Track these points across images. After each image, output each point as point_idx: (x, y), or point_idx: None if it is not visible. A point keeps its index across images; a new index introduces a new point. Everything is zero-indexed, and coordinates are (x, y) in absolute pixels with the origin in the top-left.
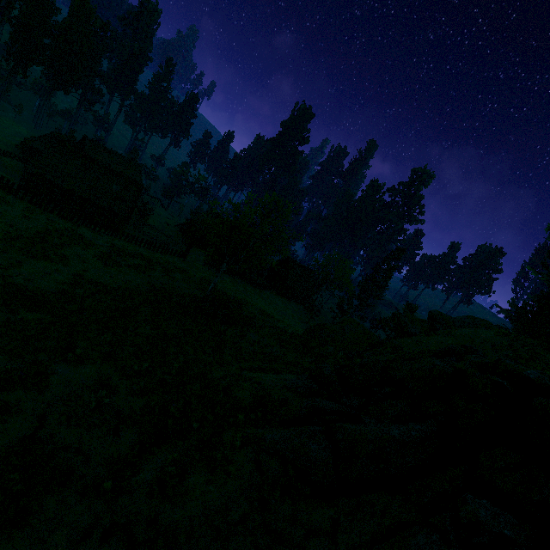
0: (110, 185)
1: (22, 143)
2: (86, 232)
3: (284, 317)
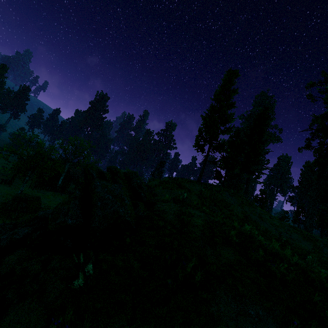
0: None
1: None
2: None
3: None
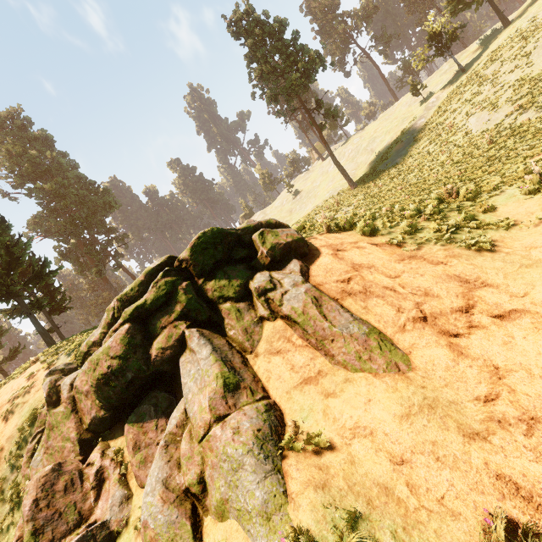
0: None
1: None
2: None
3: None
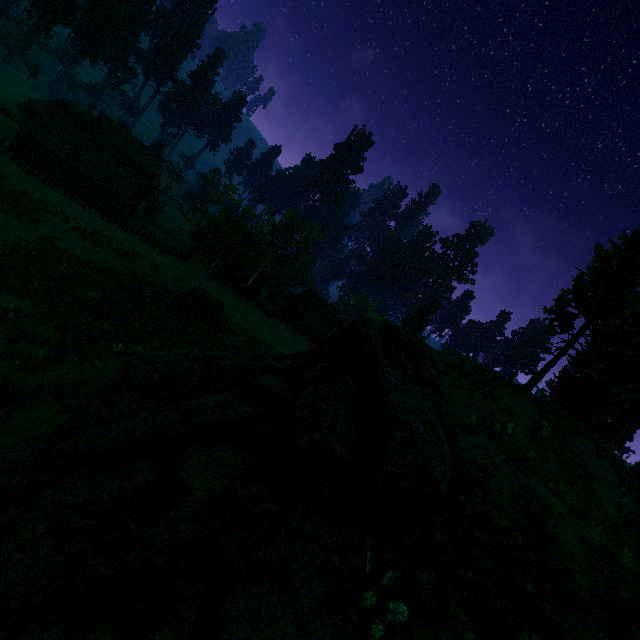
0: (116, 167)
1: (27, 104)
2: (73, 206)
3: (284, 346)
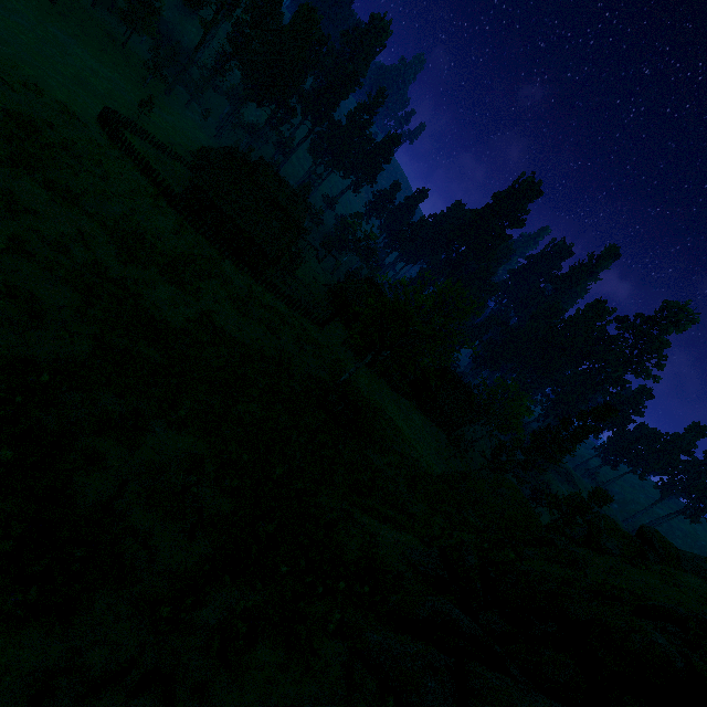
0: (270, 219)
1: (198, 151)
2: (229, 267)
3: (418, 443)
